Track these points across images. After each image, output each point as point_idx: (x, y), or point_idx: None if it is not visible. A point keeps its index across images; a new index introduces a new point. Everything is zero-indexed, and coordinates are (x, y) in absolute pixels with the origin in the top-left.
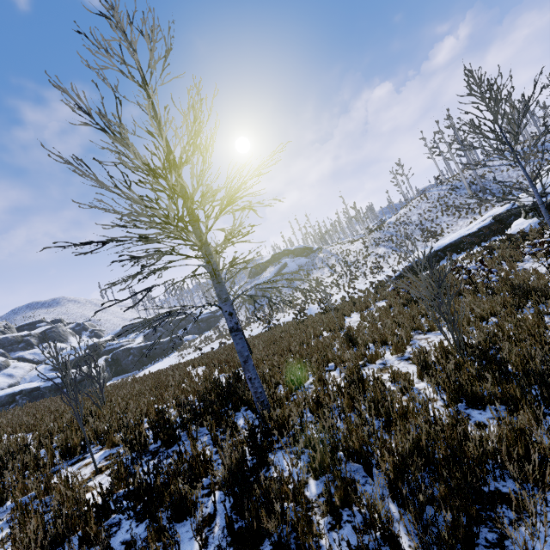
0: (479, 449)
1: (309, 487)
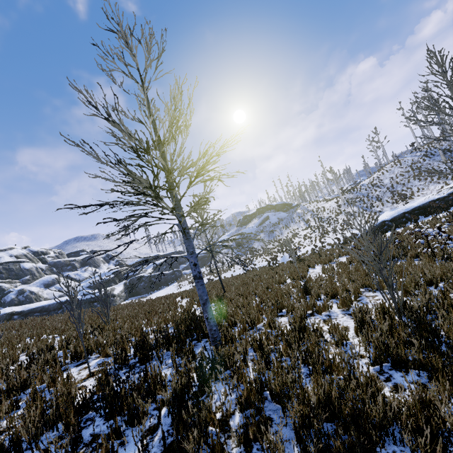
0: (382, 412)
1: (234, 418)
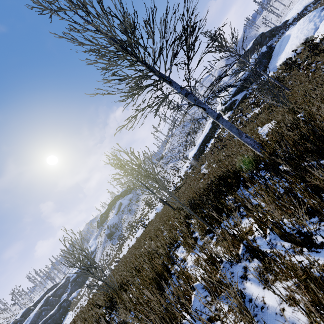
0: None
1: None
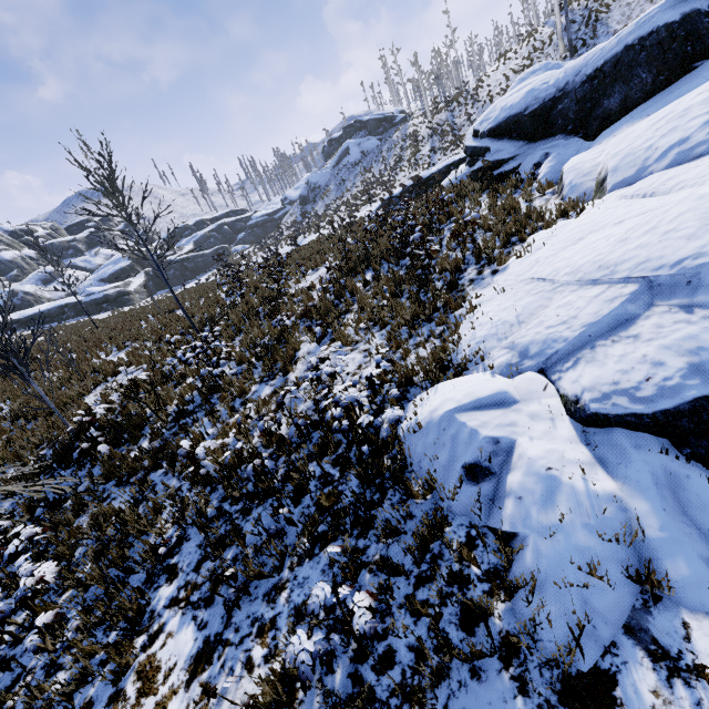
0: None
1: None
